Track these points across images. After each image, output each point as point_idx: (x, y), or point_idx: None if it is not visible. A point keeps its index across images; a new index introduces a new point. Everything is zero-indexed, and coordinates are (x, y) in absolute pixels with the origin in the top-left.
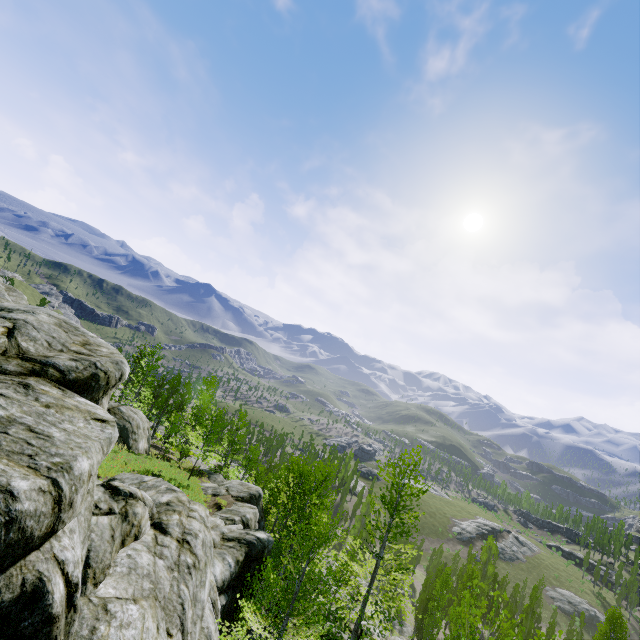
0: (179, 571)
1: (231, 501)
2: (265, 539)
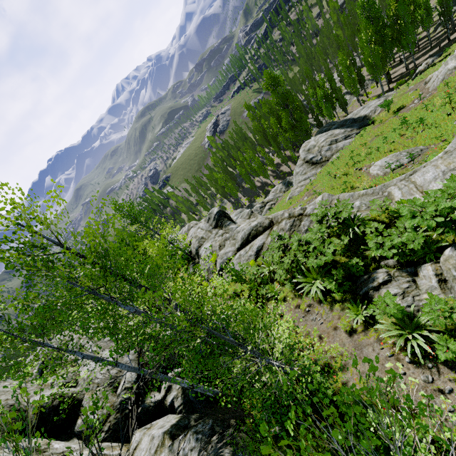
0: (99, 341)
1: None
2: None
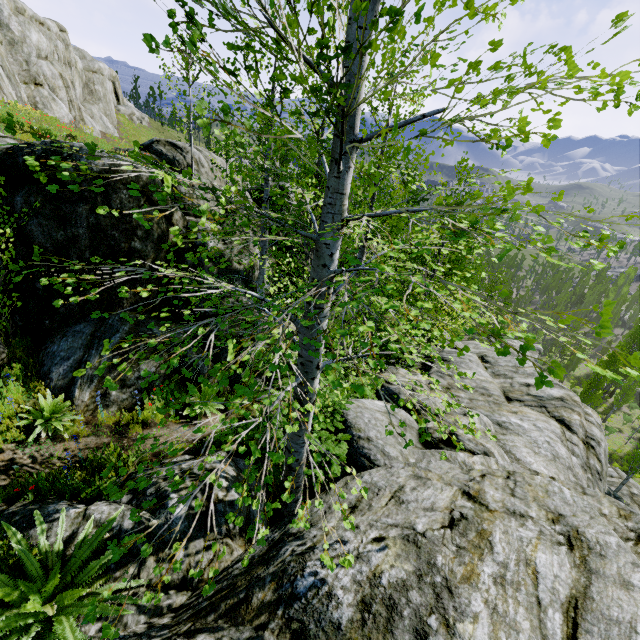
0: None
1: None
2: (73, 144)
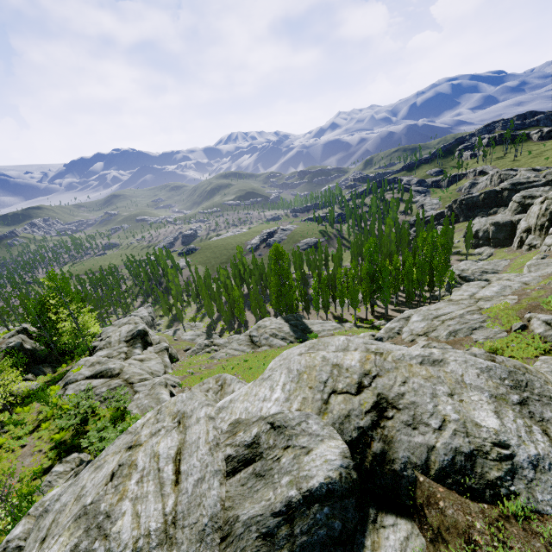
0: None
1: (5, 341)
2: (13, 344)
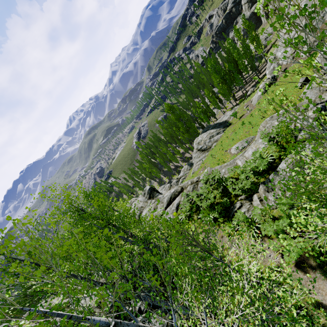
0: None
1: None
2: None
